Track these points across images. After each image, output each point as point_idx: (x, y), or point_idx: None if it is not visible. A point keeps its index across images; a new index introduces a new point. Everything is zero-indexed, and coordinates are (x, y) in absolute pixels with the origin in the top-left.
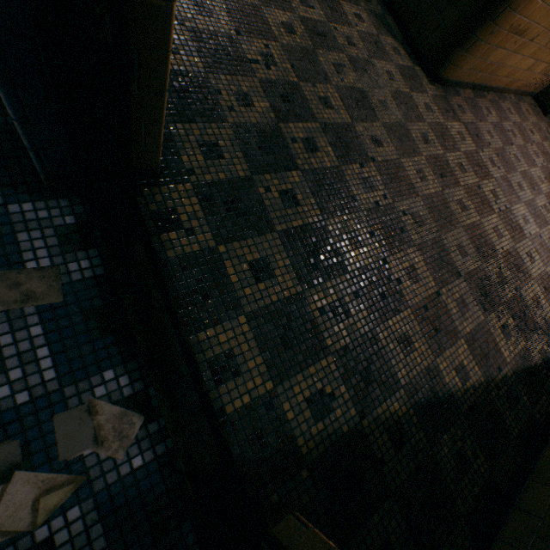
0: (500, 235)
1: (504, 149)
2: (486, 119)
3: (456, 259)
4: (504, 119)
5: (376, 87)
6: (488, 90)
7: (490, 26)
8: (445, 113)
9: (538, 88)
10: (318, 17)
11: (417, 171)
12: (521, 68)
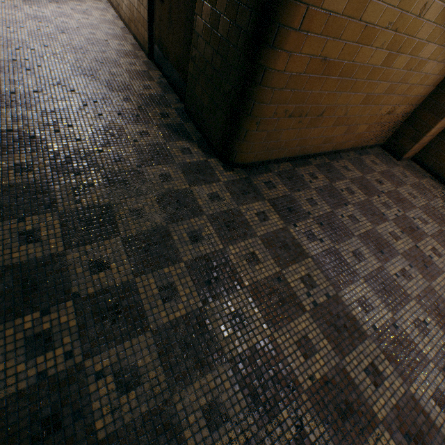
0: (312, 348)
1: (333, 212)
2: (309, 186)
3: (197, 440)
4: (336, 178)
5: (137, 194)
6: (315, 156)
7: (250, 118)
8: (243, 195)
9: (379, 140)
10: (81, 146)
11: (162, 288)
12: (336, 134)
